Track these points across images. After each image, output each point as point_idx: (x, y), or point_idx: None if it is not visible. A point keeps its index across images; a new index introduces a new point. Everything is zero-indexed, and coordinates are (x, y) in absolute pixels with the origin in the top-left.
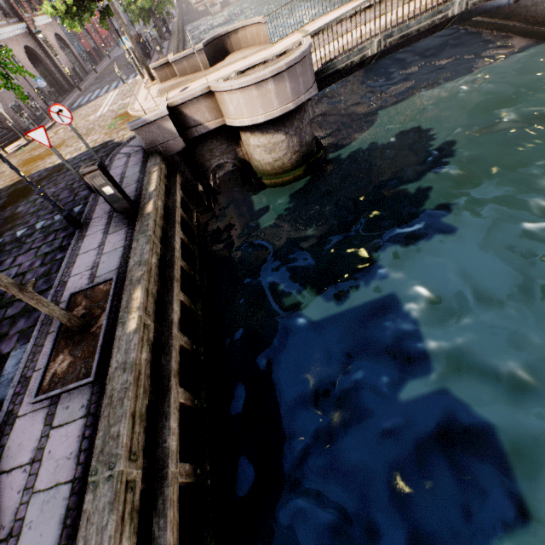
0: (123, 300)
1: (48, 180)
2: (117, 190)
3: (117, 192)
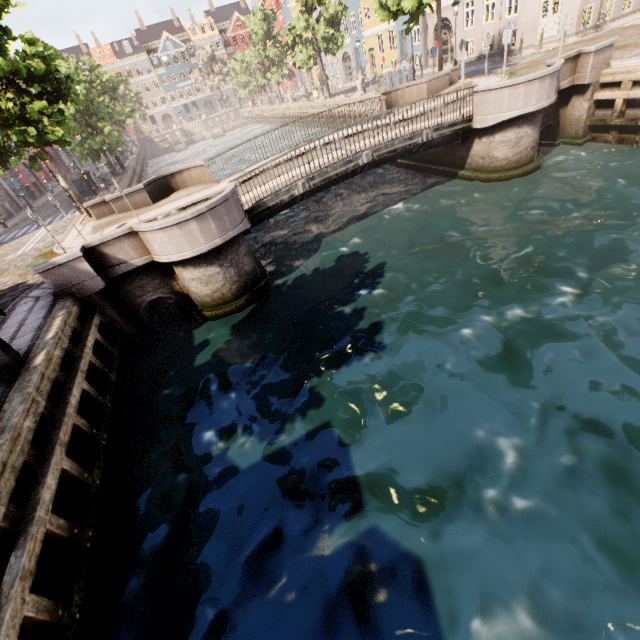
0: None
1: None
2: None
3: None
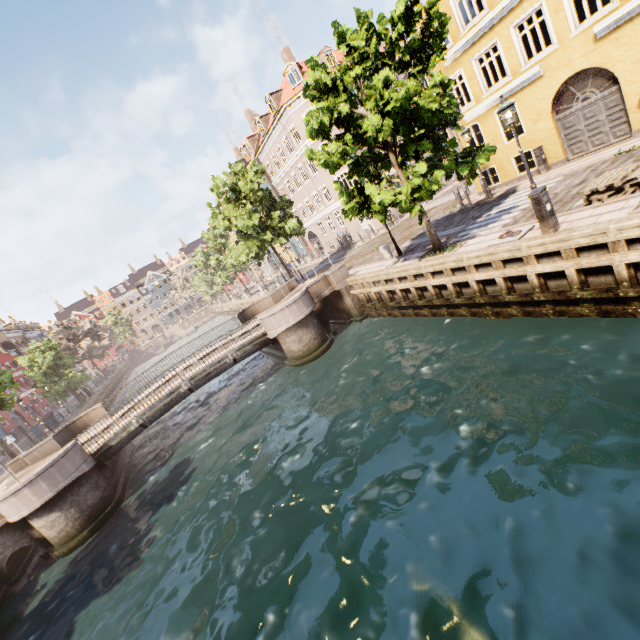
0: None
1: None
2: None
3: None
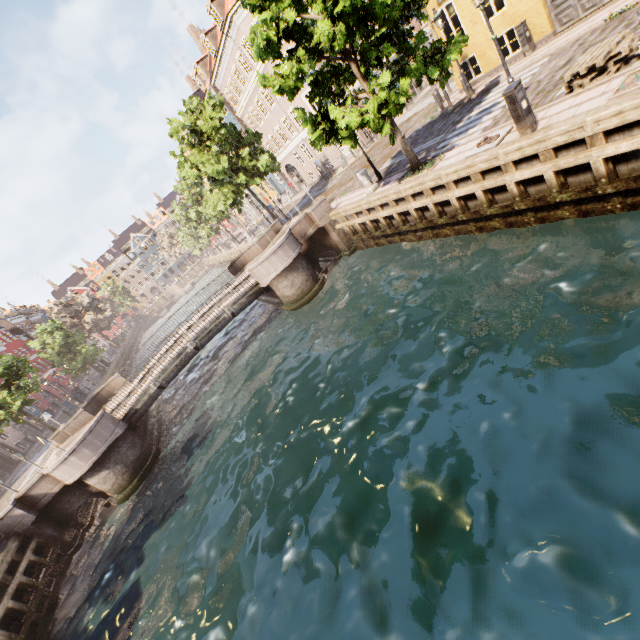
0: None
1: None
2: None
3: None
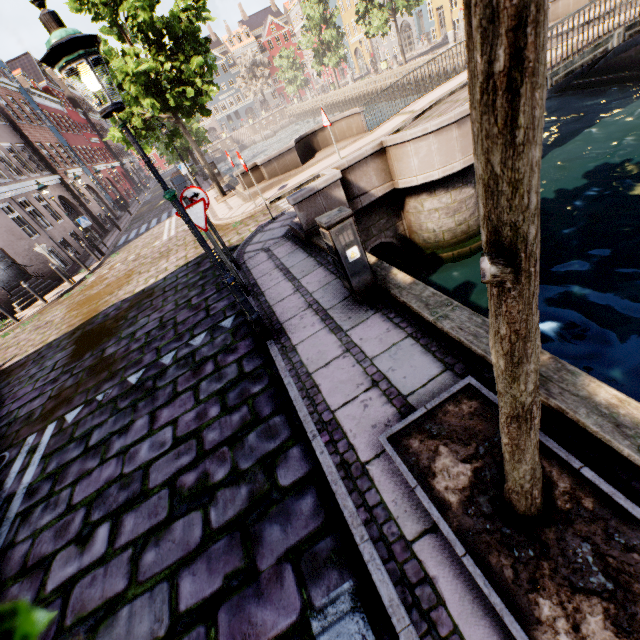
0: (578, 414)
1: (137, 309)
2: (363, 252)
3: (364, 256)
